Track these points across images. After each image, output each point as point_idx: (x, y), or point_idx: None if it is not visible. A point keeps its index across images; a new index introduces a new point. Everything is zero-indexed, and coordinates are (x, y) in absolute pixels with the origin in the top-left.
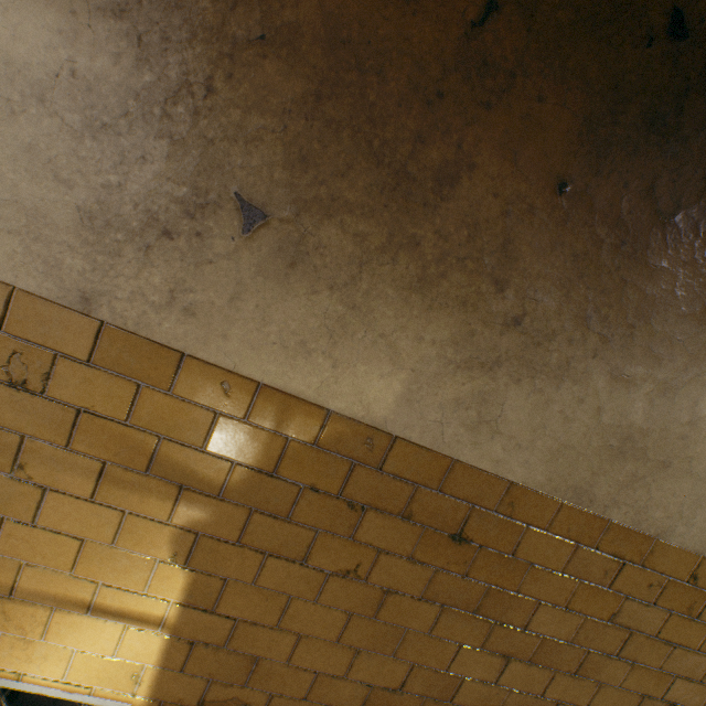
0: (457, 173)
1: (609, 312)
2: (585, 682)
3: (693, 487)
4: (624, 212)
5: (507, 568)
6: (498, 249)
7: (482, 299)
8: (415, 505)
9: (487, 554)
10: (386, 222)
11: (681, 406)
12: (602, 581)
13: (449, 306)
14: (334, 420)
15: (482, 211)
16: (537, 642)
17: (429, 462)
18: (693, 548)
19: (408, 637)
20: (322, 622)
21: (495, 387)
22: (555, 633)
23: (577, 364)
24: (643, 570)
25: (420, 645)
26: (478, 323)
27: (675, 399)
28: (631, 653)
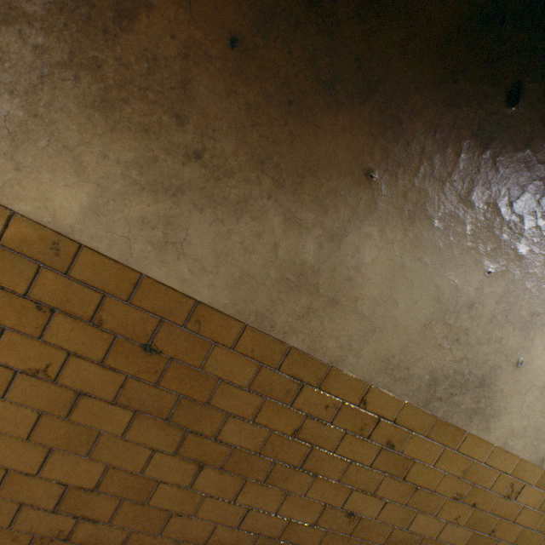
0: (135, 9)
1: (281, 161)
2: (274, 490)
3: (360, 323)
4: (290, 75)
5: (198, 381)
6: (177, 86)
7: (164, 129)
8: (105, 313)
9: (177, 366)
10: (66, 40)
11: (346, 252)
12: (285, 400)
13: (132, 130)
14: (19, 222)
15: (161, 48)
16: (229, 452)
17: (118, 274)
18: (362, 377)
19: (103, 439)
20: (13, 420)
21: (180, 212)
22: (245, 444)
23: (254, 202)
24: (321, 393)
25: (116, 448)
26: (161, 151)
27: (341, 246)
28: (314, 466)
